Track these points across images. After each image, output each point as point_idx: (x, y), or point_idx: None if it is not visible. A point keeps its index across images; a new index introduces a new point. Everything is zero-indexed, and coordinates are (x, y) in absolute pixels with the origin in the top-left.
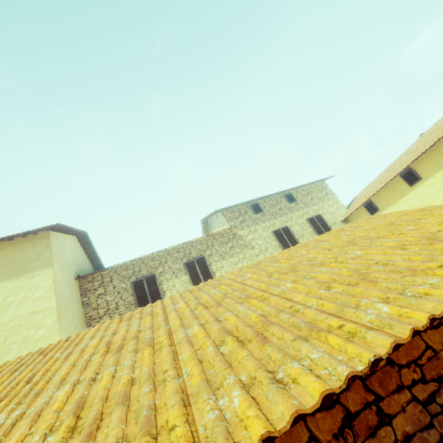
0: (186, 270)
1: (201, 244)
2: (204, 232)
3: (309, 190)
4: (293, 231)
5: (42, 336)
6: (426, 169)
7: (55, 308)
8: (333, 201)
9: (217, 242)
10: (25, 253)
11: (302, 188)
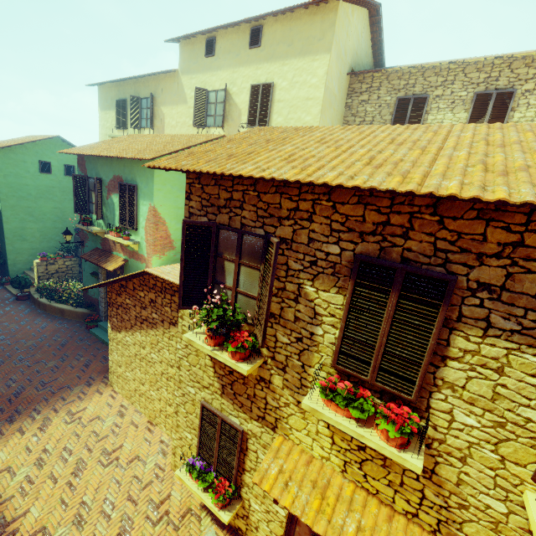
0: (470, 106)
1: (527, 66)
2: None
3: None
4: None
5: (308, 122)
6: None
7: (321, 100)
8: None
9: None
10: (313, 29)
11: None
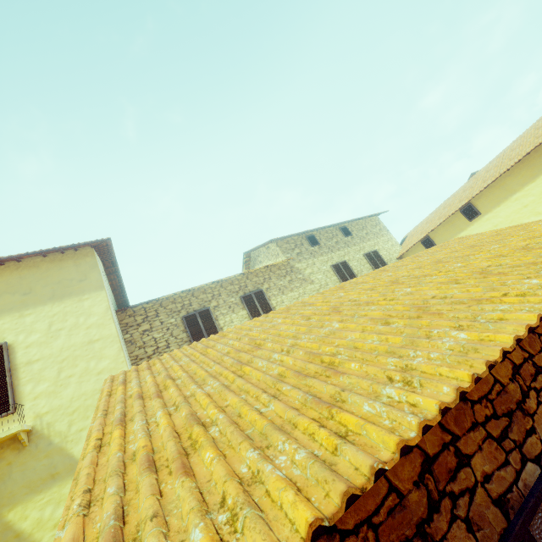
0: (244, 305)
1: (257, 277)
2: (245, 269)
3: (363, 225)
4: (351, 266)
5: (106, 367)
6: (485, 204)
7: (116, 336)
8: (388, 238)
9: (274, 275)
10: (66, 273)
11: (357, 222)
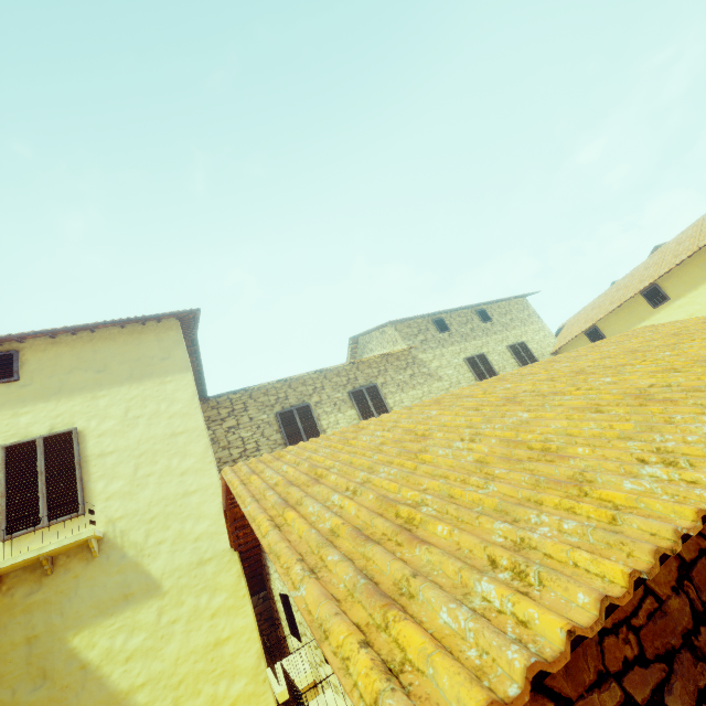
0: (353, 402)
1: (369, 368)
2: (349, 359)
3: (507, 308)
4: (491, 361)
5: (190, 467)
6: (677, 286)
7: (204, 430)
8: (539, 326)
9: (391, 367)
10: (146, 348)
11: (499, 304)
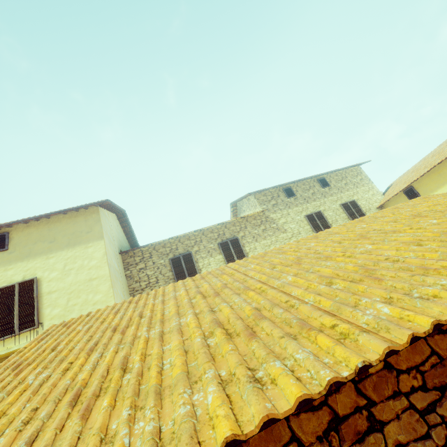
0: (220, 250)
1: (234, 226)
2: (232, 216)
3: (343, 175)
4: (326, 216)
5: (99, 300)
6: None
7: (109, 276)
8: (369, 187)
9: (249, 224)
10: (78, 226)
11: (336, 173)
